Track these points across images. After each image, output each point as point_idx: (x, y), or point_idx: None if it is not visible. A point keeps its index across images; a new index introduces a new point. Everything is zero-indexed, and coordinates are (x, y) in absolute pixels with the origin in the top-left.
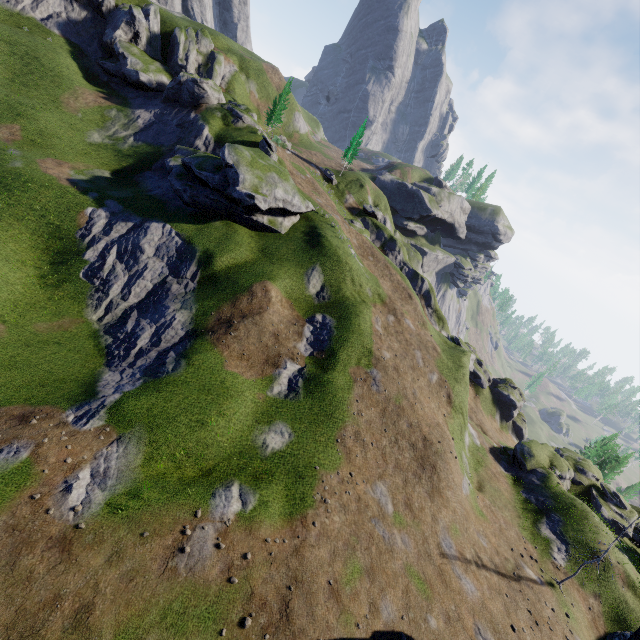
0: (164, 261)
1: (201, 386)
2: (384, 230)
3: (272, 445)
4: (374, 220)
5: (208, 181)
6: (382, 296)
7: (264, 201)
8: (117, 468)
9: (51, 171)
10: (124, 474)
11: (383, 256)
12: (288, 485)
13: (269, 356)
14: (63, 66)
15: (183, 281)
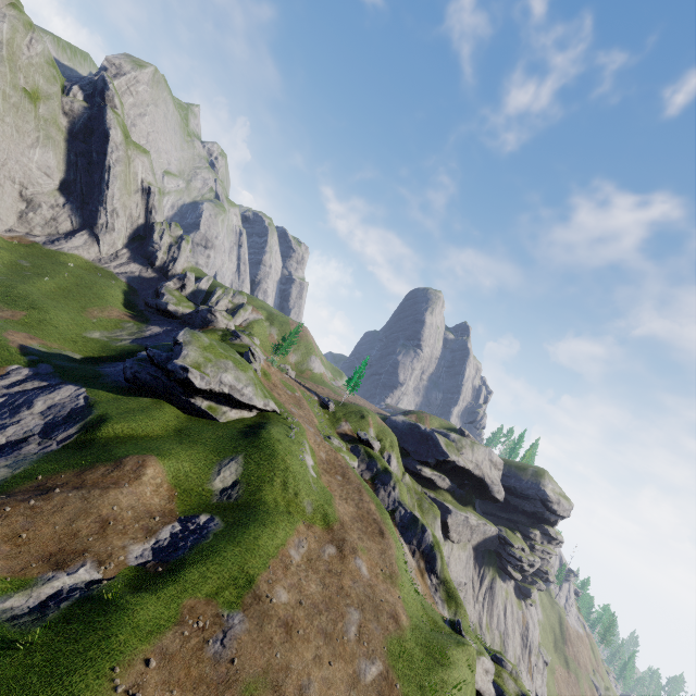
0: (46, 419)
1: None
2: (378, 460)
3: None
4: (368, 449)
5: (154, 357)
6: (330, 518)
7: (201, 378)
8: None
9: (13, 337)
10: None
11: (359, 479)
12: None
13: (64, 549)
14: (110, 294)
15: (48, 442)
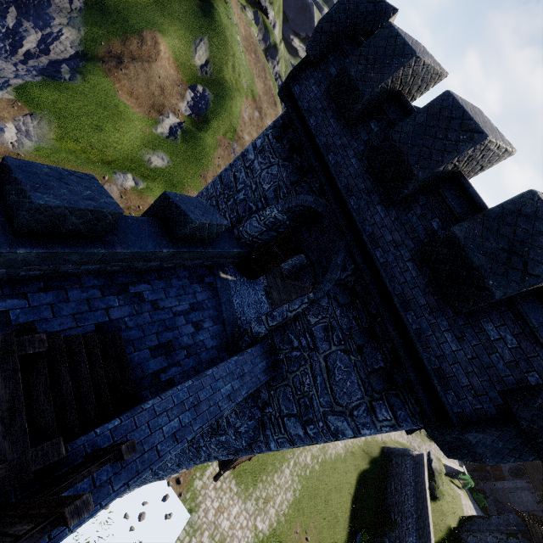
0: None
1: (98, 102)
2: (271, 33)
3: (155, 163)
4: (265, 18)
5: None
6: (254, 93)
7: None
8: (36, 134)
9: None
10: (43, 139)
11: (264, 58)
12: (166, 187)
13: (155, 103)
14: None
15: None
